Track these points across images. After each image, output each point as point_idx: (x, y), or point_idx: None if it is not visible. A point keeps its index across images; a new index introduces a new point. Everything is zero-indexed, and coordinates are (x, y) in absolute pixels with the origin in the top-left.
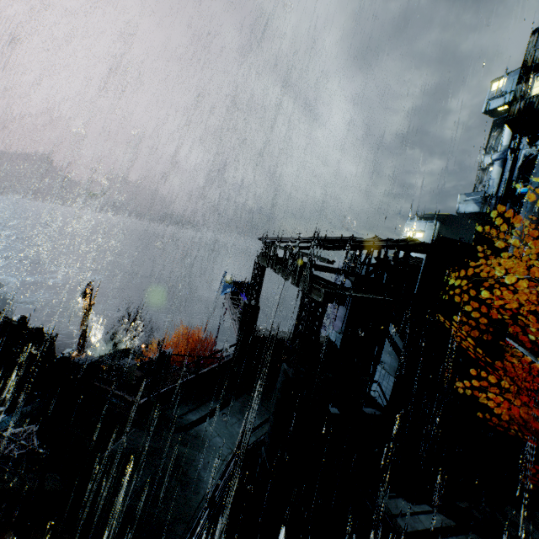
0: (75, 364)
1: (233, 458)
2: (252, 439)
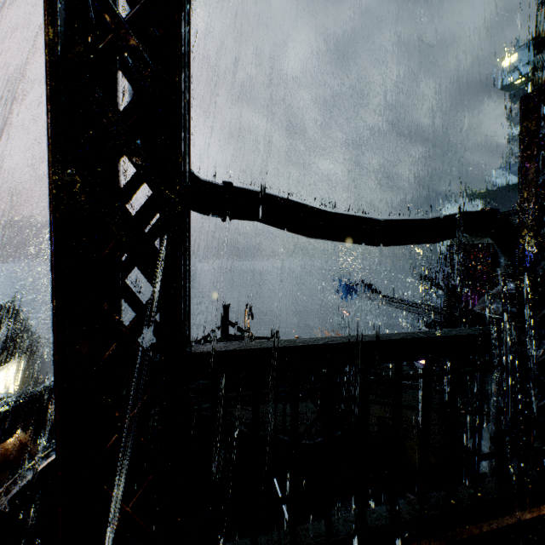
0: None
1: None
2: None
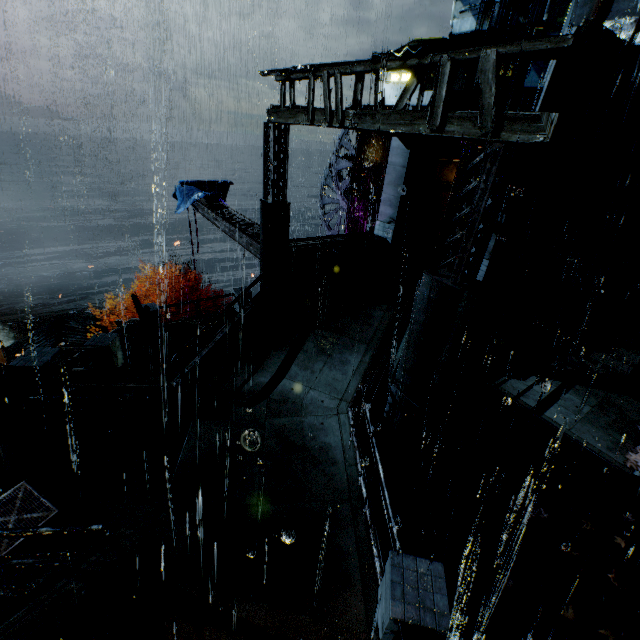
0: (20, 369)
1: (371, 412)
2: (355, 379)
